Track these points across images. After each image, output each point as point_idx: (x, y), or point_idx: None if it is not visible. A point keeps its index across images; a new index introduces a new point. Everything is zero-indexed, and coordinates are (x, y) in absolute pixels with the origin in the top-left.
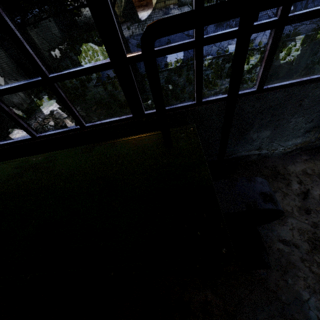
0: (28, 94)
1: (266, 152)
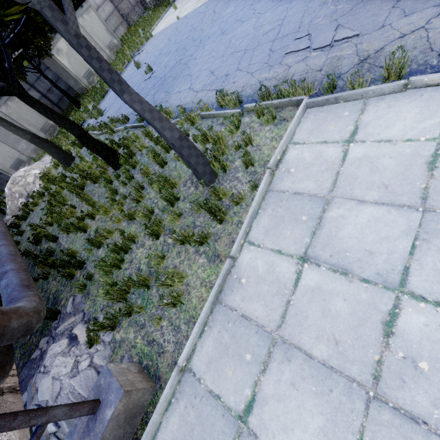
0: (50, 133)
1: None
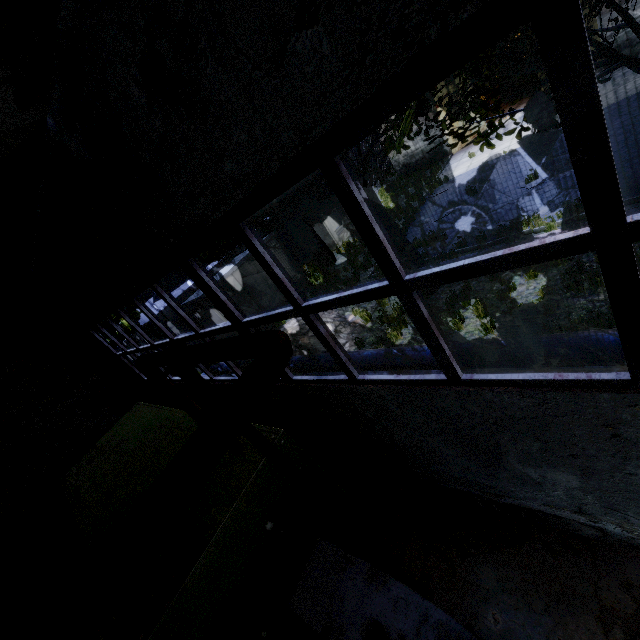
0: None
1: (625, 534)
